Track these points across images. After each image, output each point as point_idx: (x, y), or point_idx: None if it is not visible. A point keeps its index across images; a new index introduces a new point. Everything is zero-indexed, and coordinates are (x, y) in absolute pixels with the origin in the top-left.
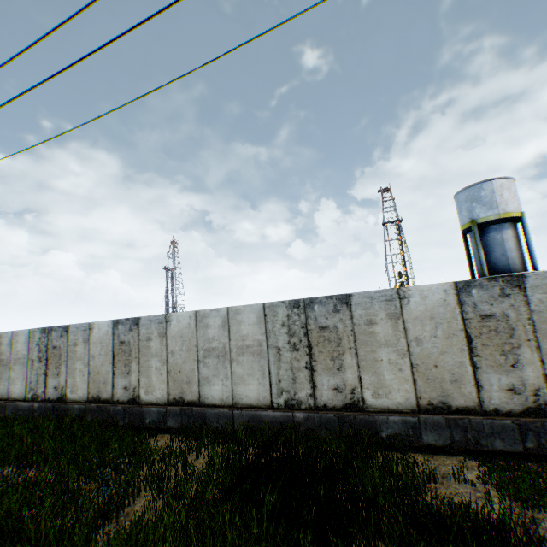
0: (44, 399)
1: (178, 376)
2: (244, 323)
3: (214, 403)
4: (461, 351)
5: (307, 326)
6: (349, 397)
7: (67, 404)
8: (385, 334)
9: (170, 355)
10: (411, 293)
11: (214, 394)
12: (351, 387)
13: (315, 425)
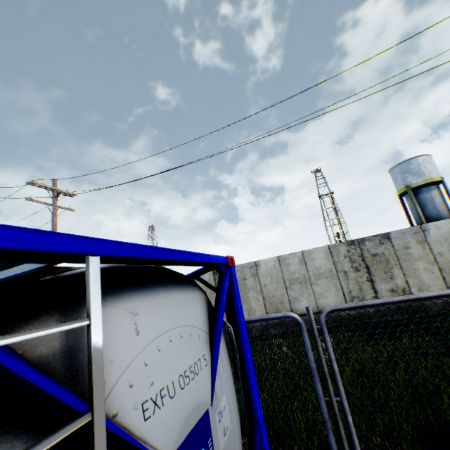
0: None
1: (272, 300)
2: (316, 259)
3: (303, 313)
4: None
5: (362, 255)
6: (401, 294)
7: None
8: (417, 253)
9: (263, 287)
10: (428, 227)
11: (302, 307)
12: (401, 288)
13: (382, 314)
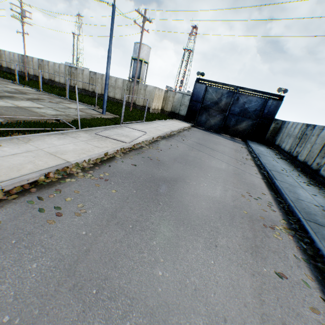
0: None
1: (8, 63)
2: (16, 56)
3: (13, 69)
4: (38, 68)
5: (24, 59)
6: (28, 72)
7: None
8: (32, 64)
9: (7, 59)
10: (34, 58)
11: (13, 68)
12: (28, 71)
13: (25, 75)
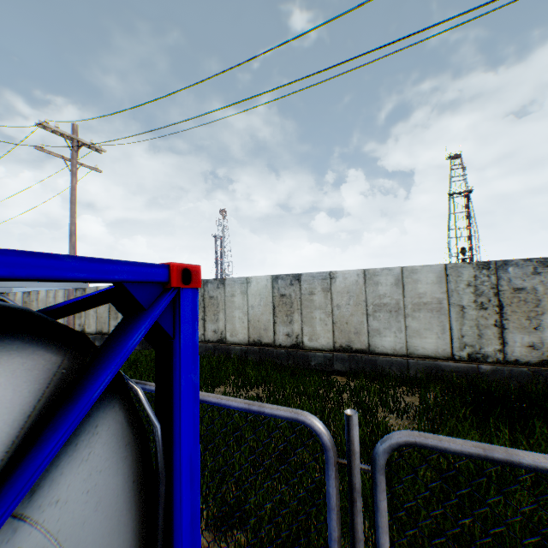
0: (202, 340)
1: (344, 327)
2: (420, 282)
3: (385, 352)
4: None
5: (497, 286)
6: (545, 355)
7: (228, 346)
8: None
9: (335, 308)
10: None
11: (385, 344)
12: None
13: (504, 377)
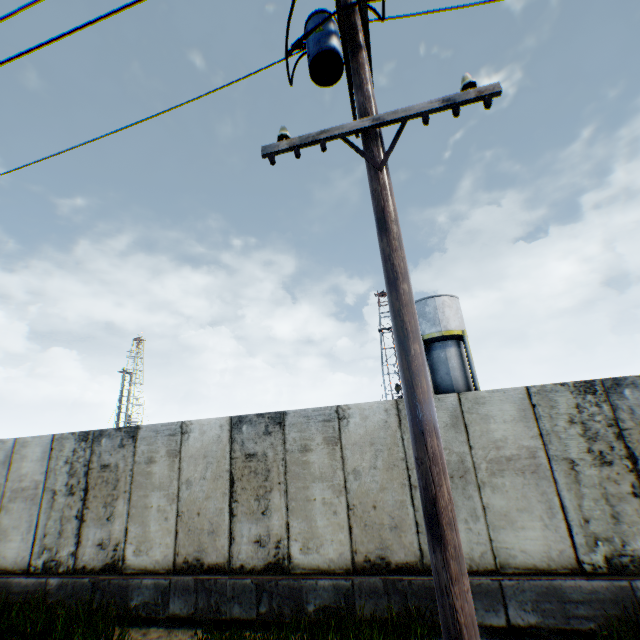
0: None
1: None
2: (28, 459)
3: None
4: (223, 495)
5: (90, 463)
6: (111, 555)
7: None
8: (161, 475)
9: None
10: (193, 427)
11: None
12: (116, 541)
13: (68, 594)
